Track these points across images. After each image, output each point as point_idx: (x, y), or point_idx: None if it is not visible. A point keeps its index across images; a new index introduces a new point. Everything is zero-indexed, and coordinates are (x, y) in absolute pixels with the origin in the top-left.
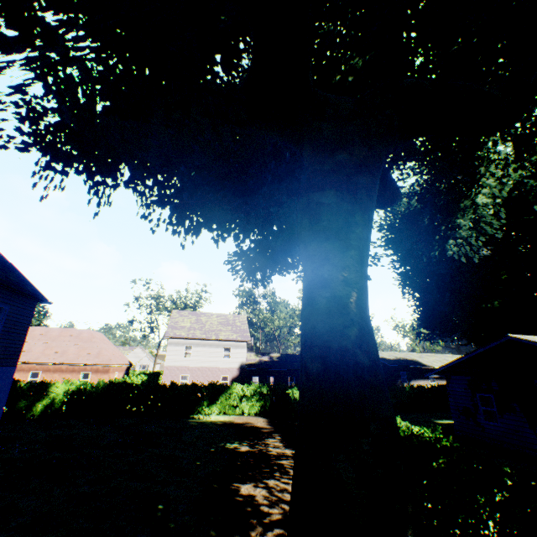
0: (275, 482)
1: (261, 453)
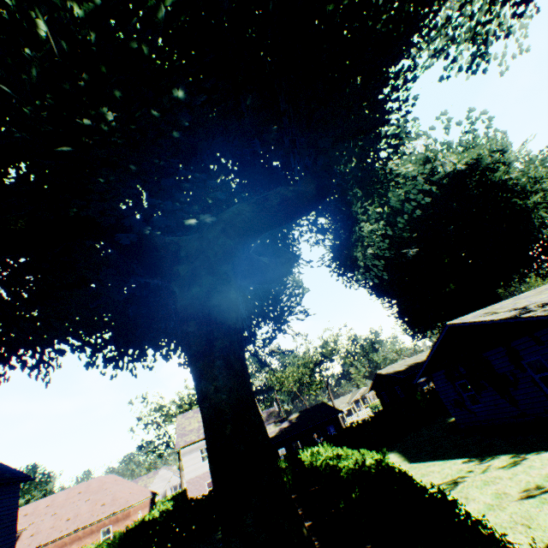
0: None
1: None
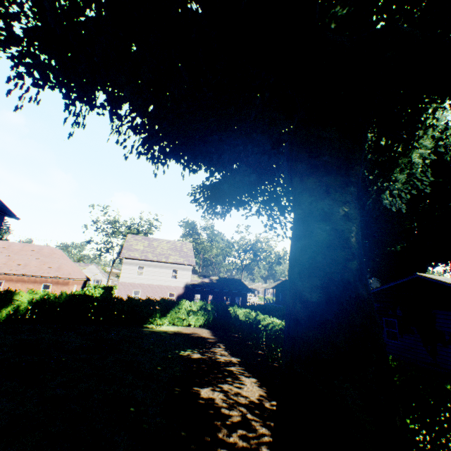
0: (229, 386)
1: (211, 360)
